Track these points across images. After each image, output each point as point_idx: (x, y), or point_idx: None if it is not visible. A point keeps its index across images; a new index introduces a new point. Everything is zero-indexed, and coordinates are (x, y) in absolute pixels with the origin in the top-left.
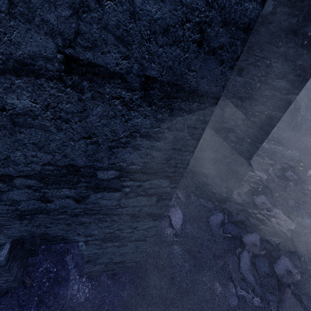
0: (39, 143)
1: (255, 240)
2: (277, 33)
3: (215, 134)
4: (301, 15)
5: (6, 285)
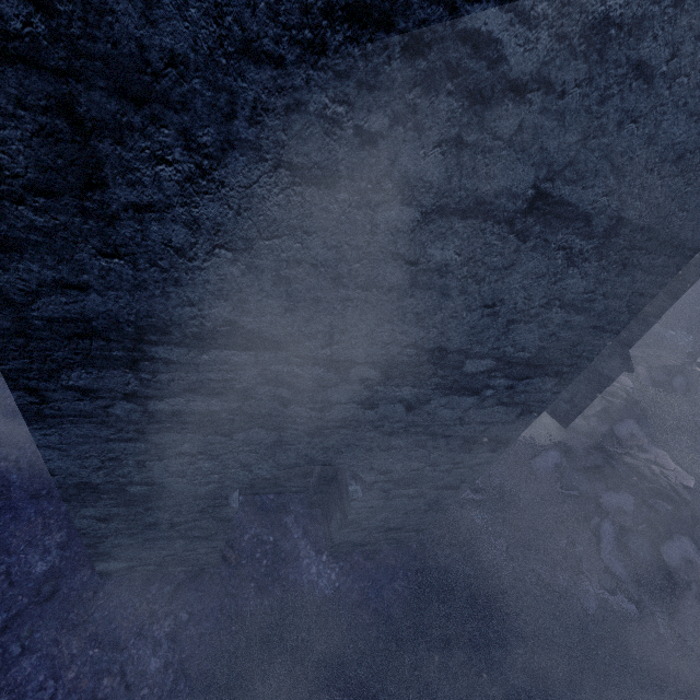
0: (422, 313)
1: (626, 504)
2: None
3: None
4: None
5: (206, 557)
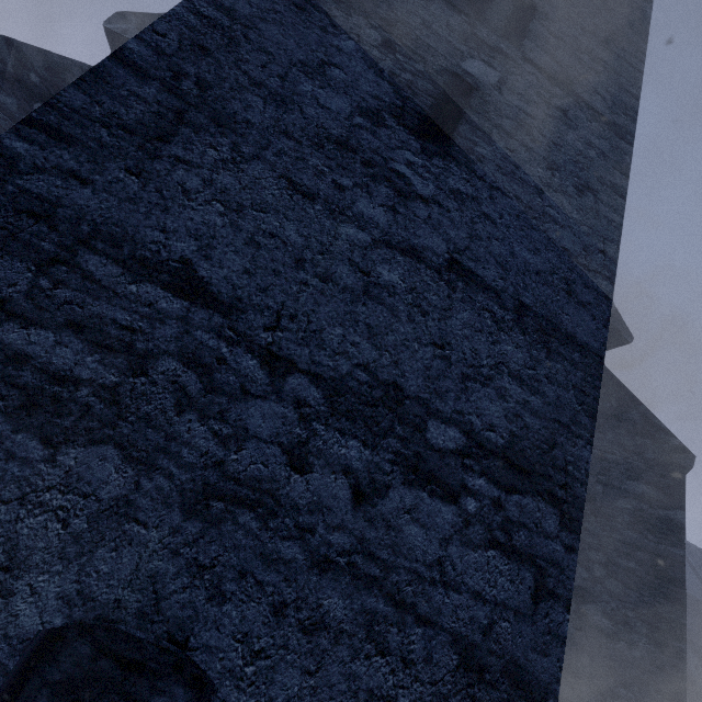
0: (374, 328)
1: None
2: None
3: None
4: (612, 400)
5: None
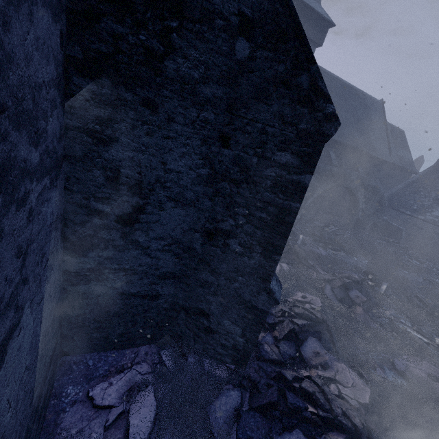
0: None
1: None
2: (263, 85)
3: (207, 242)
4: (288, 61)
5: None
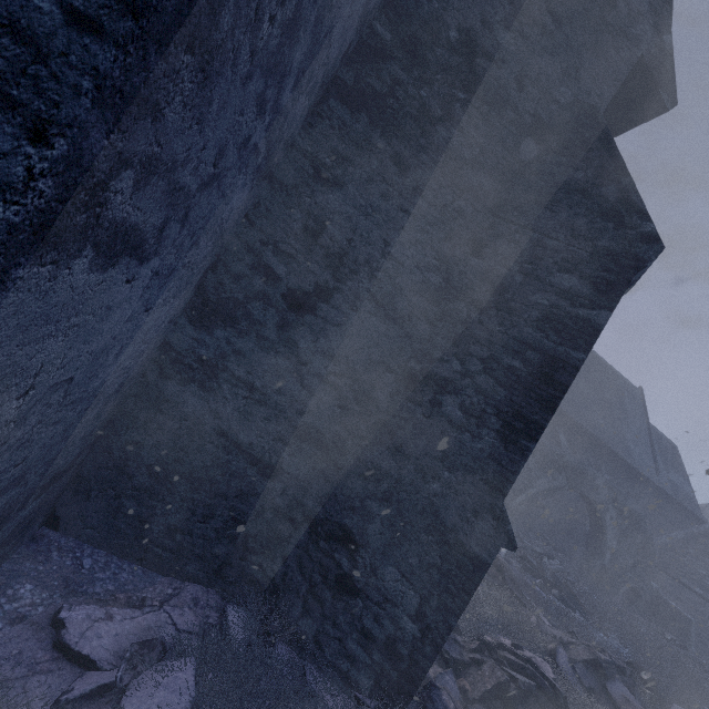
0: None
1: None
2: (549, 190)
3: (404, 392)
4: (589, 170)
5: None
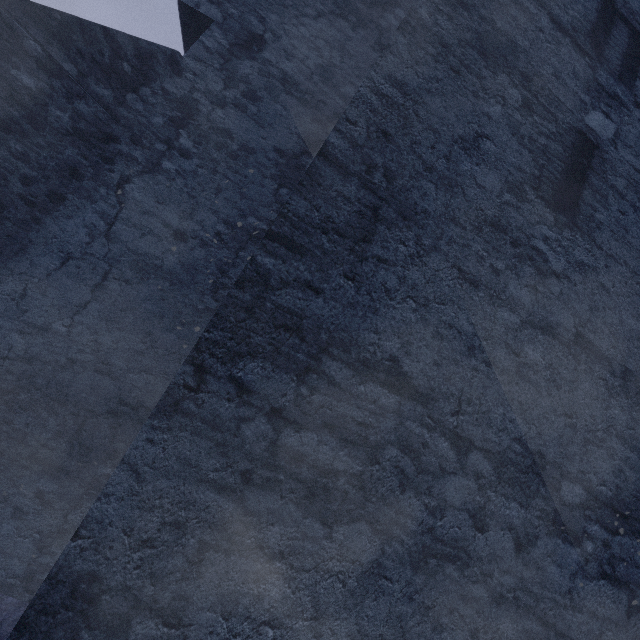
0: (524, 404)
1: None
2: None
3: None
4: None
5: None
